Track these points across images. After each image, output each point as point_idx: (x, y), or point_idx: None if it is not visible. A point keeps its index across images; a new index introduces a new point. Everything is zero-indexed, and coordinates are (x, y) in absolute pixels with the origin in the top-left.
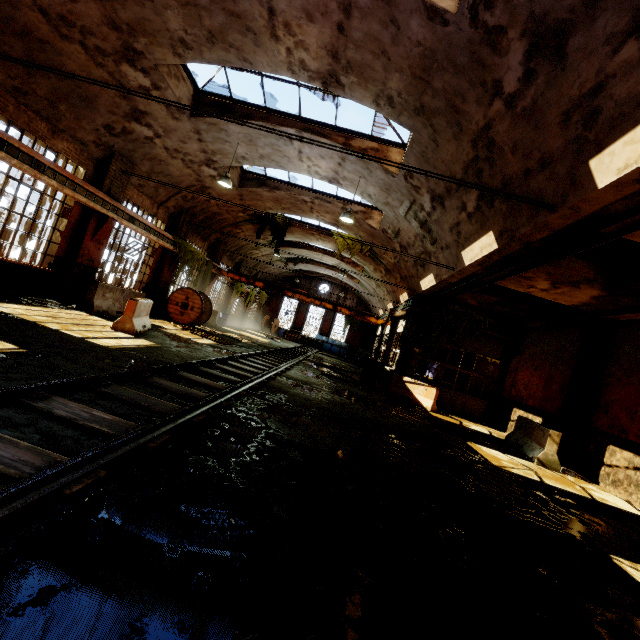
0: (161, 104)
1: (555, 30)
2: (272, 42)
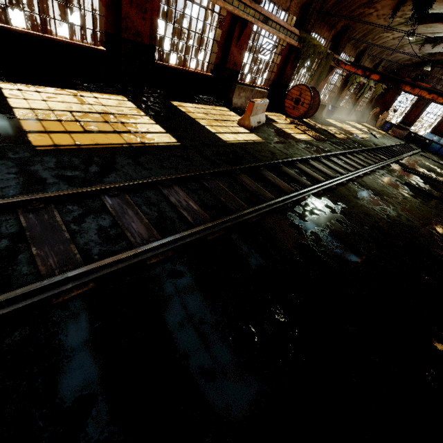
0: None
1: None
2: None
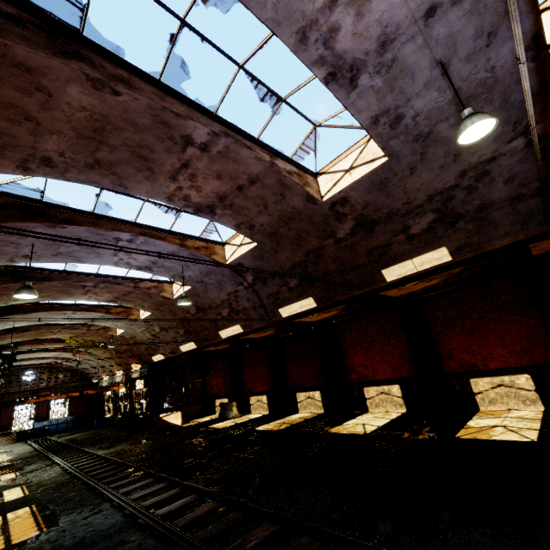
0: None
1: (203, 308)
2: (81, 295)
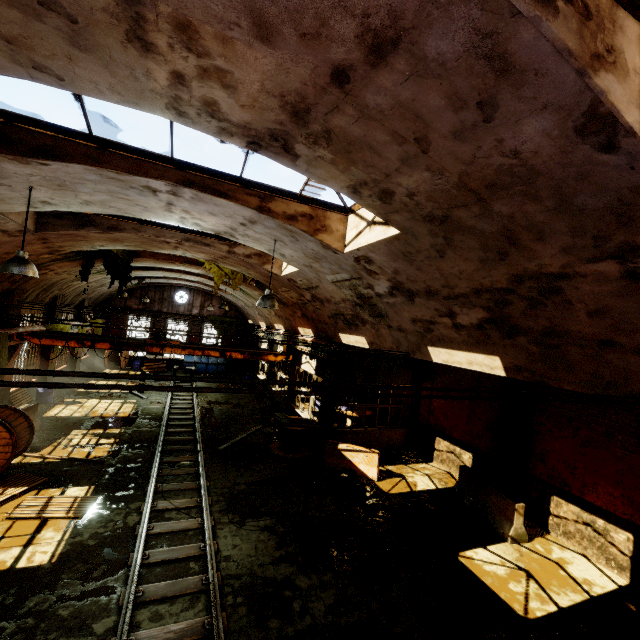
0: None
1: None
2: (129, 49)
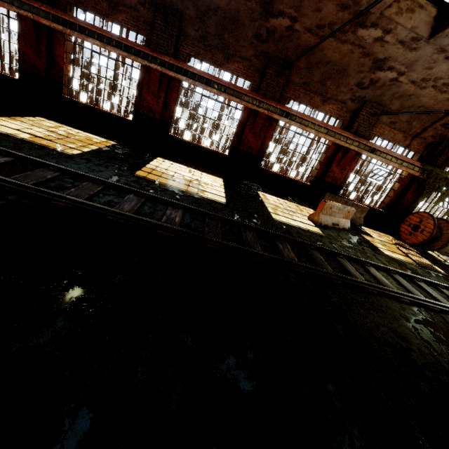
0: (396, 44)
1: None
2: None
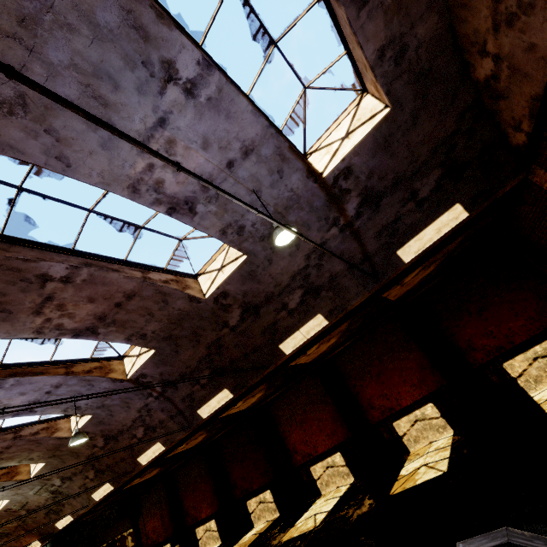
0: None
1: (113, 436)
2: None
